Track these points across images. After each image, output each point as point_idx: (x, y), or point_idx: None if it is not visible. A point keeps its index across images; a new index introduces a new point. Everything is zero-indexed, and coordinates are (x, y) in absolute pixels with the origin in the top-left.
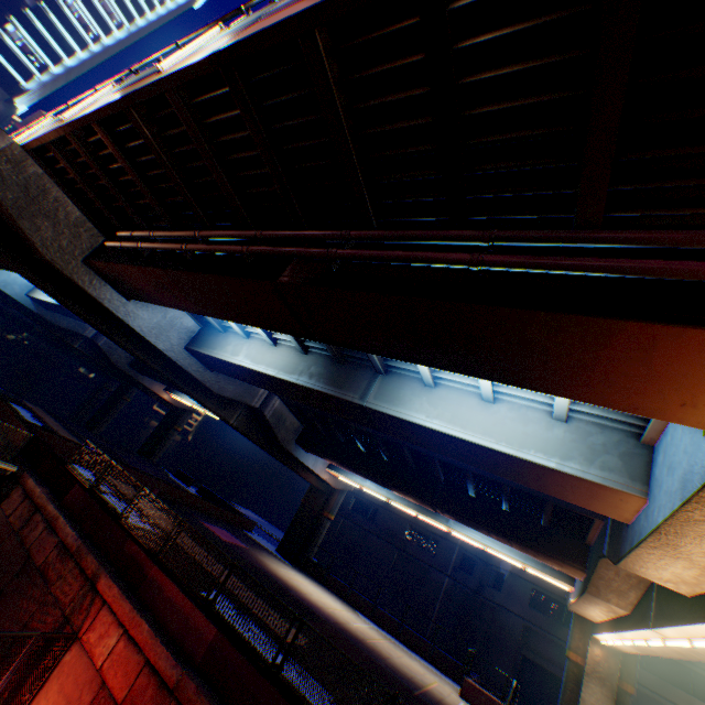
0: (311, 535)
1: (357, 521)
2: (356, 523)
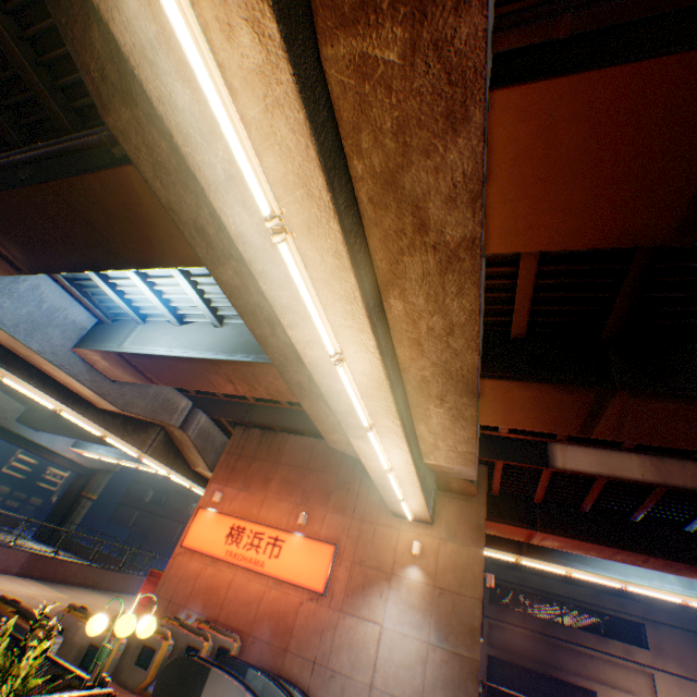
0: (68, 515)
1: (151, 509)
2: (150, 511)
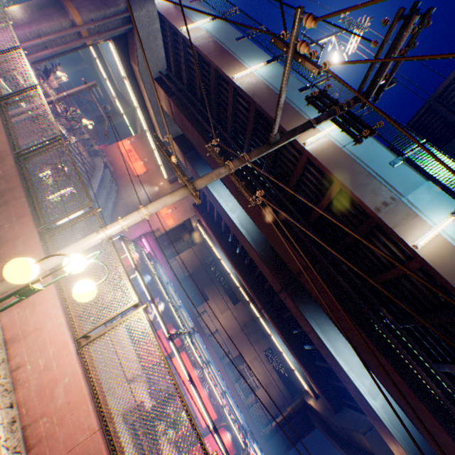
0: (101, 122)
1: None
2: None
